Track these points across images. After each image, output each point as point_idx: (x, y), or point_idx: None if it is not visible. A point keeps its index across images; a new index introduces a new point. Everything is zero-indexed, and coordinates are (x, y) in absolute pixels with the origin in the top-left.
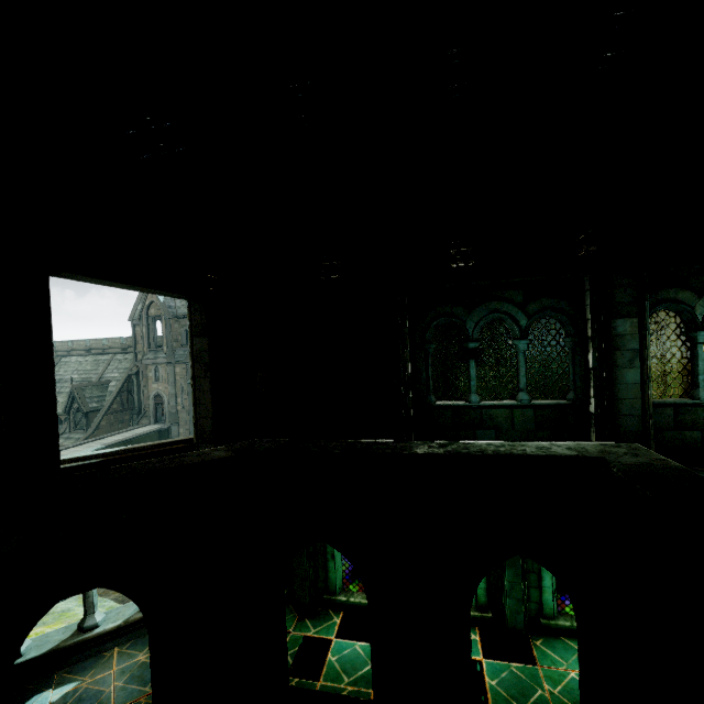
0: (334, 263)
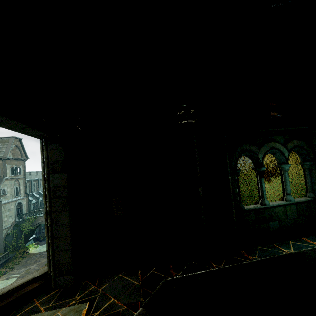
0: (190, 111)
